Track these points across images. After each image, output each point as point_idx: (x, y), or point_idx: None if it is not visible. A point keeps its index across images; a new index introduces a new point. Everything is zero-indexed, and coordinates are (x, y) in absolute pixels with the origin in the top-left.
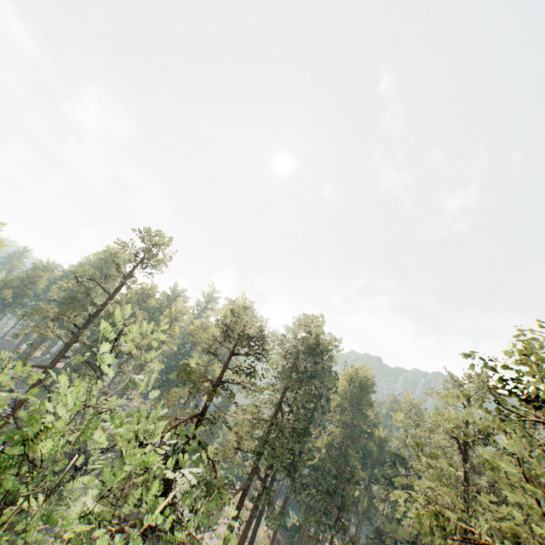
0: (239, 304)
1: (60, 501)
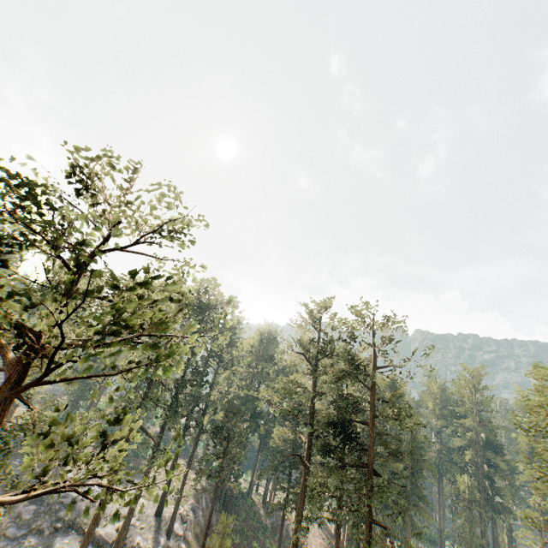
0: None
1: None
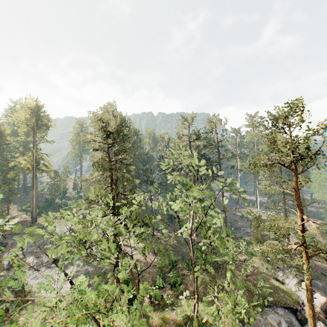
0: (32, 105)
1: (129, 238)
